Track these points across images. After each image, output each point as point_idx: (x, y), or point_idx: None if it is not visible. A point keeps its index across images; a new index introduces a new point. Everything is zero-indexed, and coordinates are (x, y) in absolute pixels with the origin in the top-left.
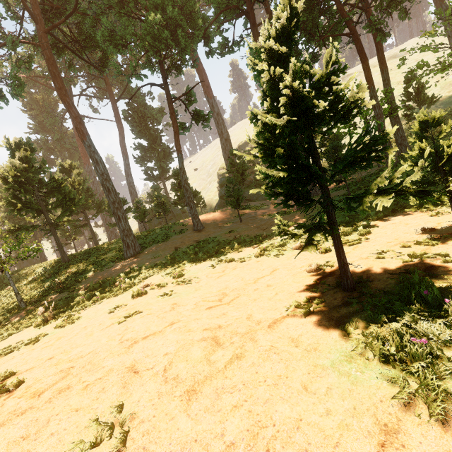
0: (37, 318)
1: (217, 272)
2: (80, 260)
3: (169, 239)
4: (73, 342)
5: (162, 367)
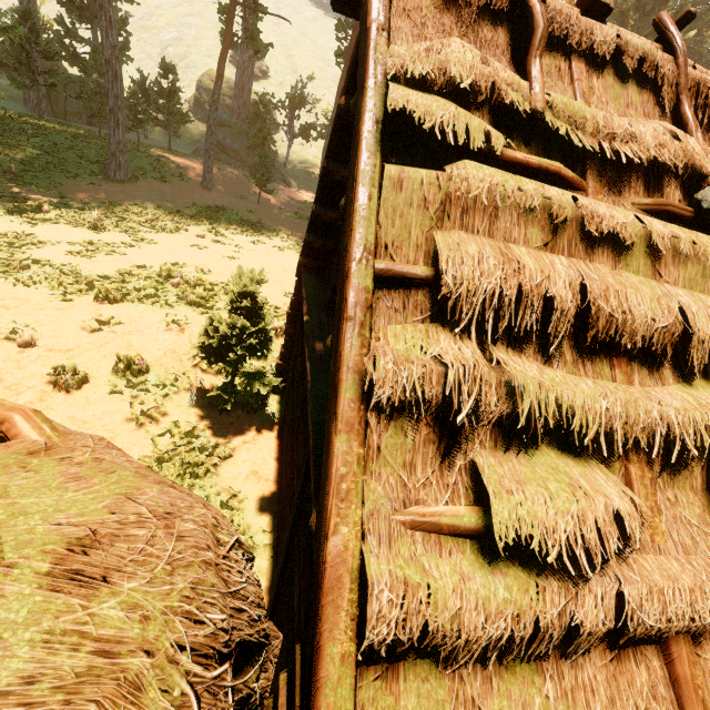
0: (45, 215)
1: (262, 250)
2: (2, 138)
3: (172, 183)
4: (204, 260)
5: (290, 285)
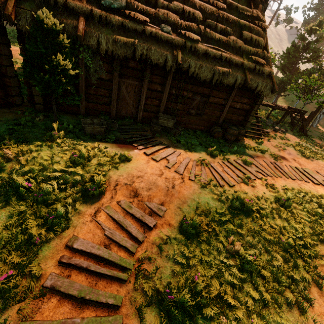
0: None
1: None
2: None
3: None
4: None
5: None
